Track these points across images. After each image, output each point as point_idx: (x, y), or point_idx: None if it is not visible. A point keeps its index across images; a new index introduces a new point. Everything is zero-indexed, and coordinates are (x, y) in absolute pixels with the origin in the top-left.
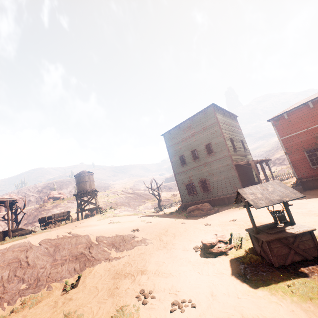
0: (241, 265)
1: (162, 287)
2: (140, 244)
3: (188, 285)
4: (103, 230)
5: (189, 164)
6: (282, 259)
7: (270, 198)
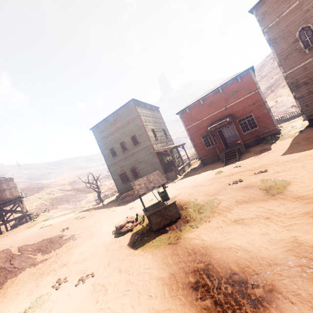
0: (137, 236)
1: (76, 271)
2: (69, 241)
3: (95, 263)
4: (28, 238)
5: (119, 156)
6: (158, 225)
7: (148, 186)
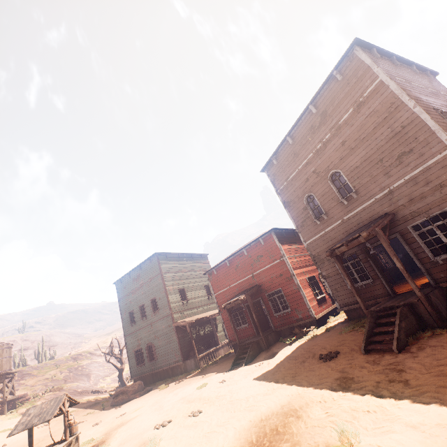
0: None
1: None
2: None
3: None
4: None
5: (138, 323)
6: None
7: (31, 421)
